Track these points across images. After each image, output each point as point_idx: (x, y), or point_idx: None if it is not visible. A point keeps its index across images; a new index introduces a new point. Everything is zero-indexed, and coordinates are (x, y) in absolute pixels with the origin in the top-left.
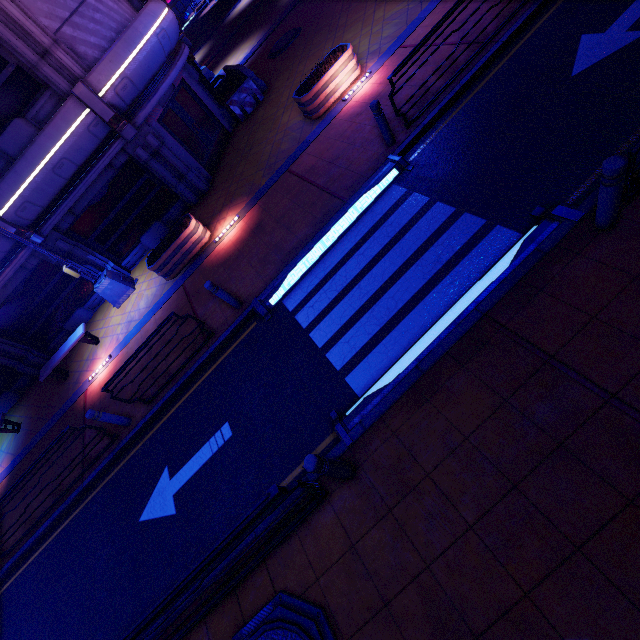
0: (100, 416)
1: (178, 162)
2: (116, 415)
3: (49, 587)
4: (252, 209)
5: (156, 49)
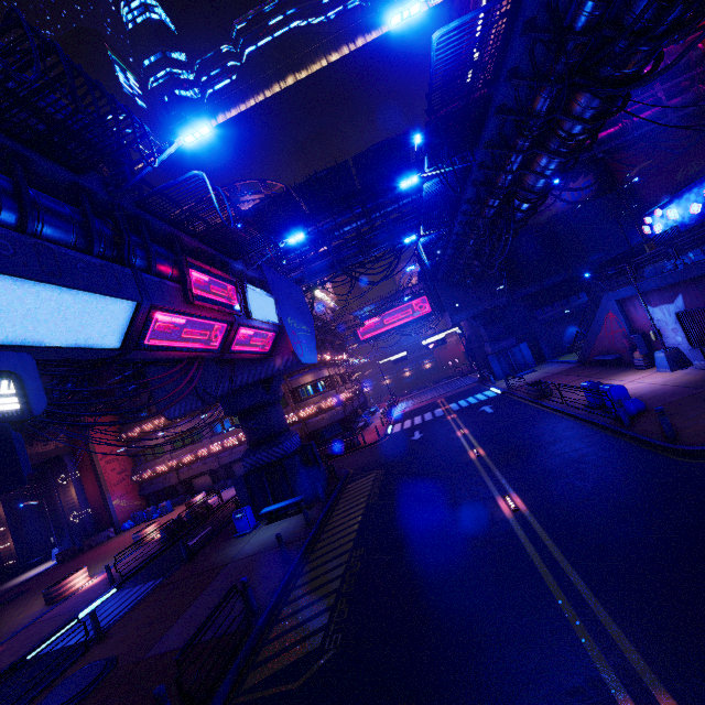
0: None
1: None
2: None
3: None
4: None
5: None
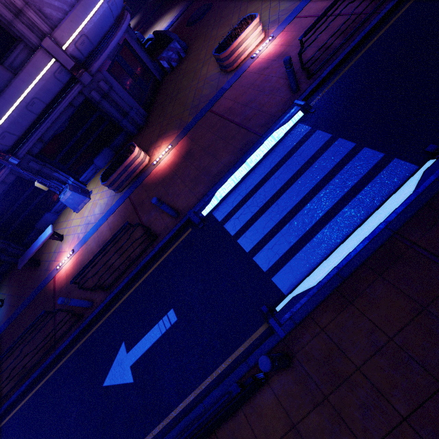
0: (69, 302)
1: (123, 102)
2: (81, 300)
3: (31, 435)
4: (182, 140)
5: (107, 13)
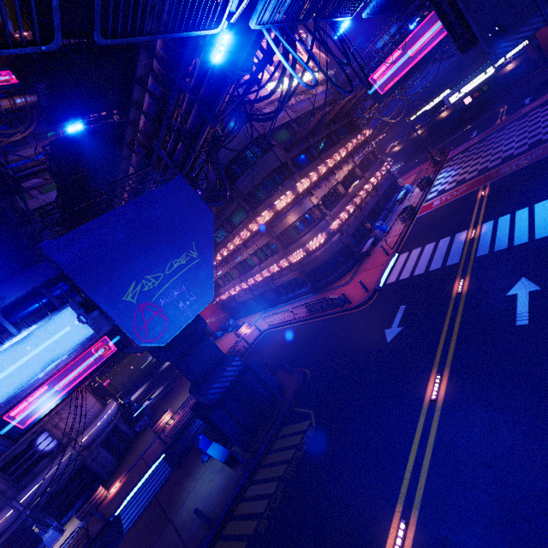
0: None
1: (104, 460)
2: None
3: None
4: (126, 476)
5: (105, 421)
